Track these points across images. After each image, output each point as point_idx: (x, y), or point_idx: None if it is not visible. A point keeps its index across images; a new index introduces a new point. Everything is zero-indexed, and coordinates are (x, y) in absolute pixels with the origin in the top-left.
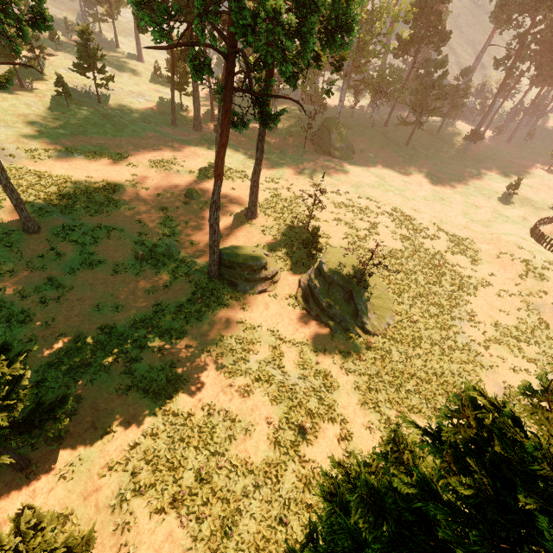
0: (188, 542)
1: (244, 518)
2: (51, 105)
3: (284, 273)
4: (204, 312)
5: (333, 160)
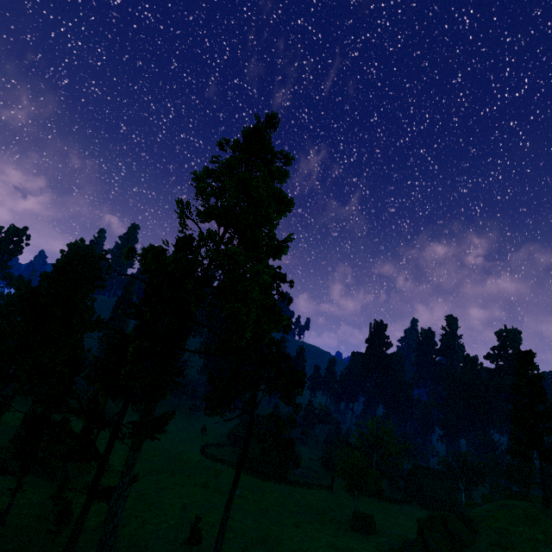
0: None
1: None
2: None
3: None
4: None
5: None
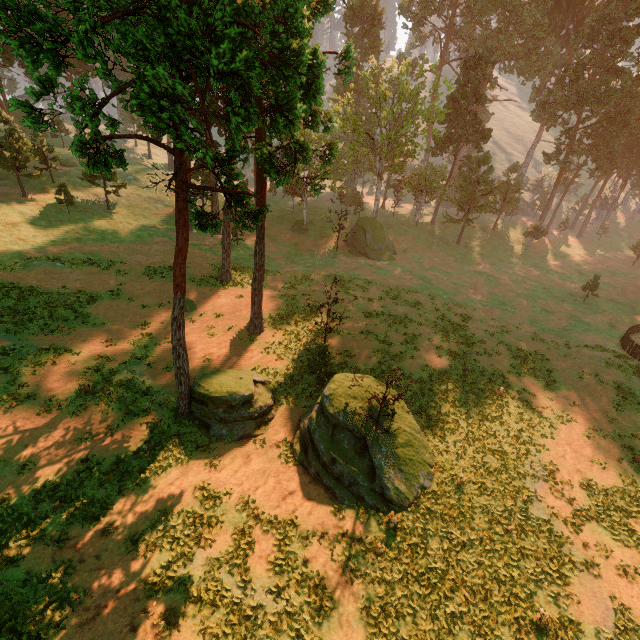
0: None
1: None
2: (50, 213)
3: (282, 407)
4: (150, 471)
5: (370, 261)
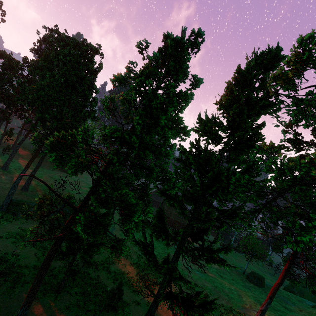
0: (3, 281)
1: (26, 277)
2: None
3: None
4: None
5: (68, 175)
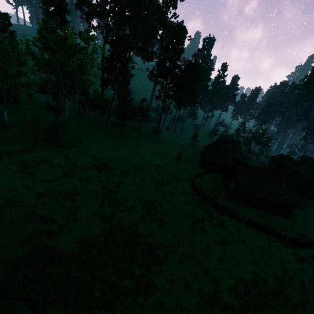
0: None
1: None
2: None
3: None
4: None
5: (61, 149)
